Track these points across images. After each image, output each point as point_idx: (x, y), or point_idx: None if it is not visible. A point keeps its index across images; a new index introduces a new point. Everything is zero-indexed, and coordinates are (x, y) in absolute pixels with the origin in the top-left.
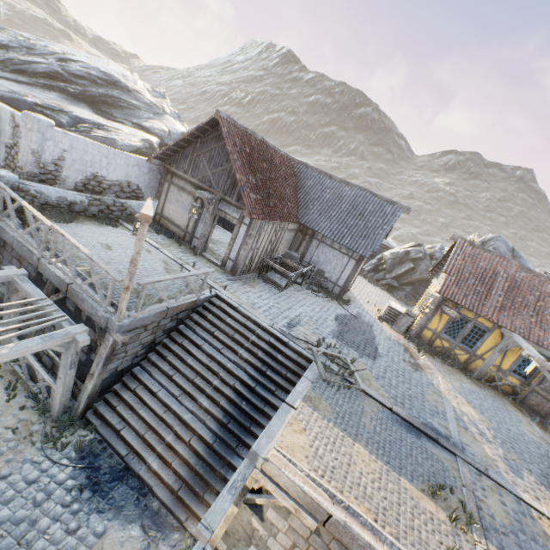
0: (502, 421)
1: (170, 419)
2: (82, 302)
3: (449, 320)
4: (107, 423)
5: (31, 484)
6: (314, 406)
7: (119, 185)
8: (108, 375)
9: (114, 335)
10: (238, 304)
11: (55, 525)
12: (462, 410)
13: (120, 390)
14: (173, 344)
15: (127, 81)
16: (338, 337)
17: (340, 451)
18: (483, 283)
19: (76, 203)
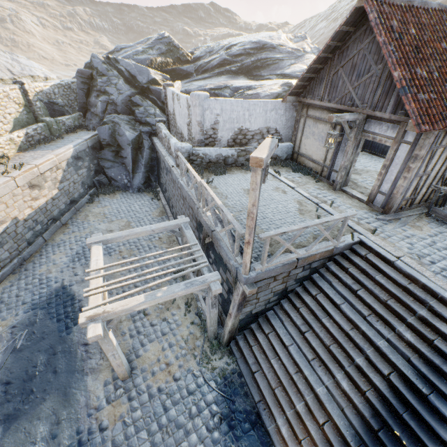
0: None
1: (301, 384)
2: (220, 249)
3: None
4: (245, 358)
5: (189, 394)
6: None
7: (260, 133)
8: (244, 316)
9: (243, 285)
10: (394, 256)
11: (200, 445)
12: None
13: (256, 330)
14: (305, 294)
15: (272, 40)
16: None
17: None
18: None
19: (228, 157)
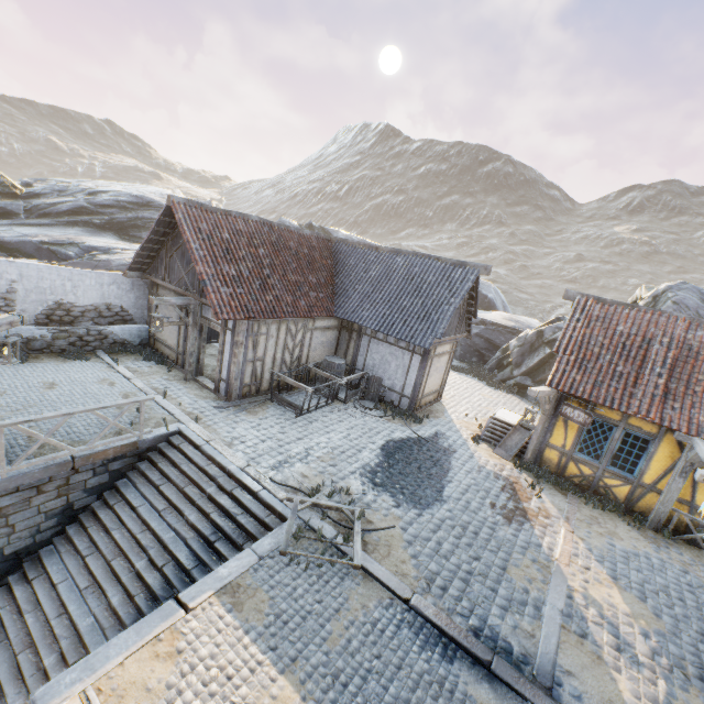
0: (691, 615)
1: (60, 628)
2: None
3: (580, 429)
4: None
5: None
6: (233, 604)
7: (96, 309)
8: None
9: None
10: (205, 441)
11: None
12: (591, 595)
13: (15, 583)
14: (103, 508)
15: (164, 199)
16: (368, 475)
17: (232, 696)
18: (627, 358)
19: (35, 339)
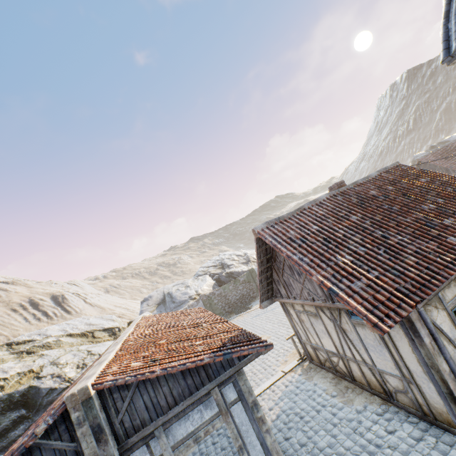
0: None
1: None
2: None
3: None
4: None
5: None
6: None
7: None
8: None
9: None
10: None
11: None
12: None
13: None
14: None
15: None
16: None
17: None
18: None
19: None
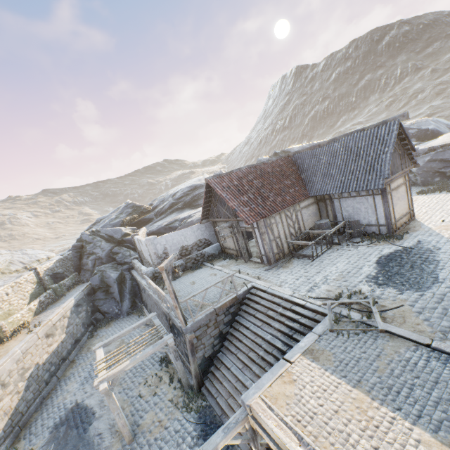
0: None
1: (239, 387)
2: (173, 321)
3: None
4: (211, 393)
5: (176, 432)
6: (313, 358)
7: (196, 244)
8: (201, 361)
9: (187, 335)
10: (267, 287)
11: None
12: None
13: (213, 370)
14: (234, 331)
15: (201, 181)
16: (372, 280)
17: (329, 398)
18: None
19: (180, 266)
